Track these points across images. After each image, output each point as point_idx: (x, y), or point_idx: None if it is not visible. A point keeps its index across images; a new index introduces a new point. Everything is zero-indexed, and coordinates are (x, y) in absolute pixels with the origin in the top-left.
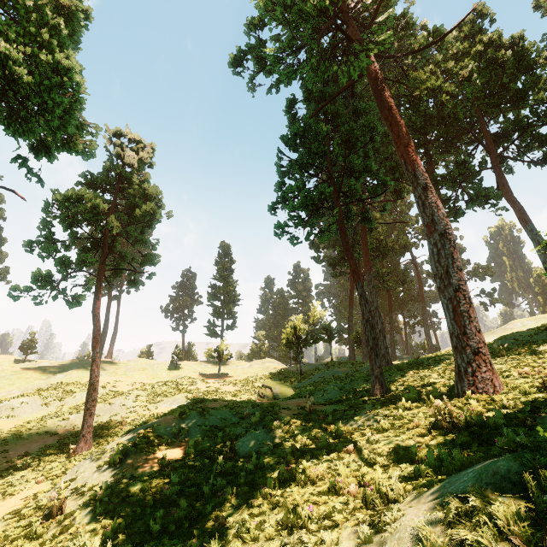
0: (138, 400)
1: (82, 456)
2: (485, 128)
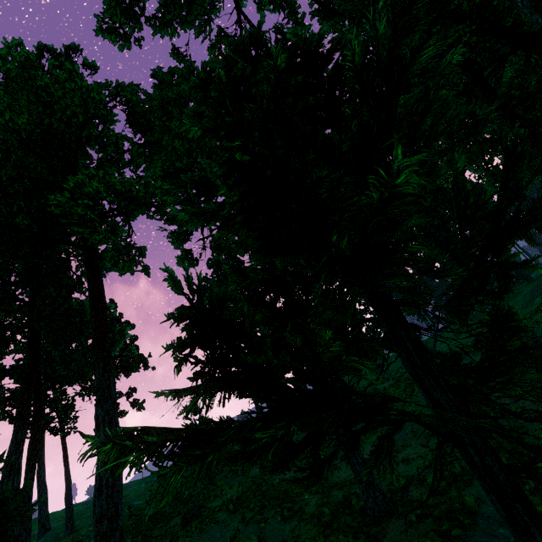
0: None
1: None
2: None
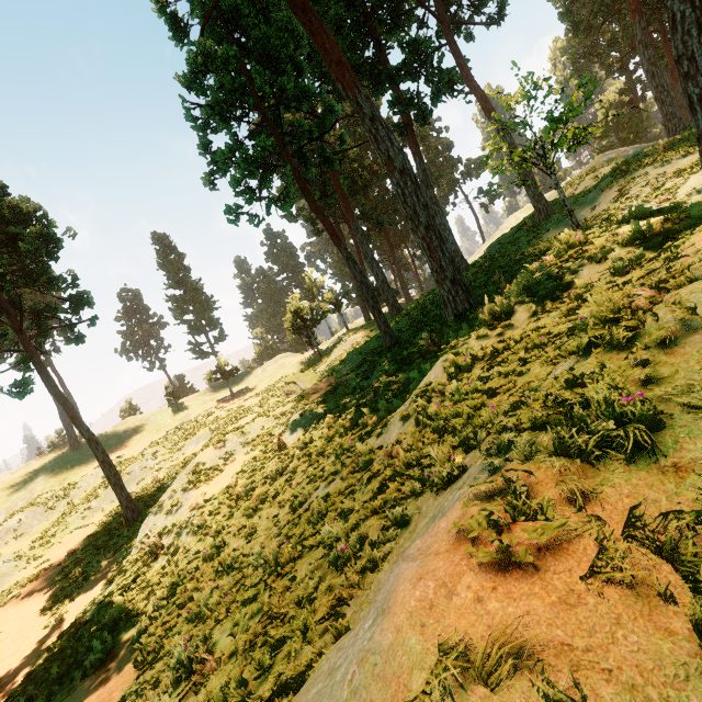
0: (157, 456)
1: (138, 522)
2: None
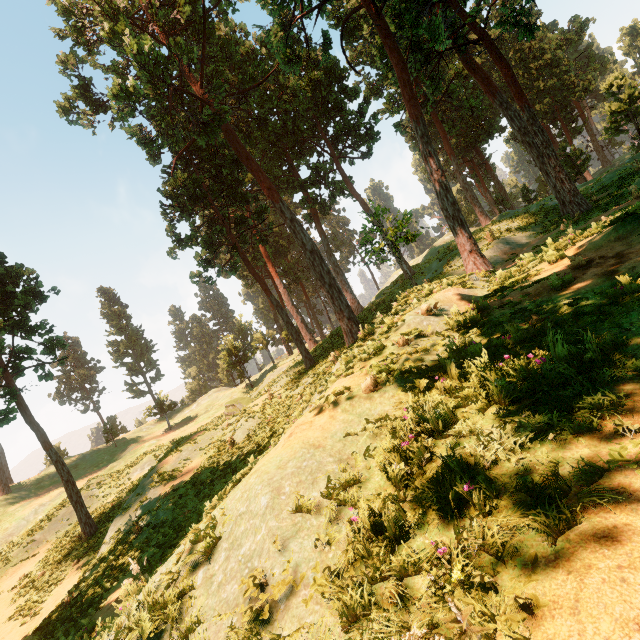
0: (103, 485)
1: (96, 535)
2: (324, 133)
